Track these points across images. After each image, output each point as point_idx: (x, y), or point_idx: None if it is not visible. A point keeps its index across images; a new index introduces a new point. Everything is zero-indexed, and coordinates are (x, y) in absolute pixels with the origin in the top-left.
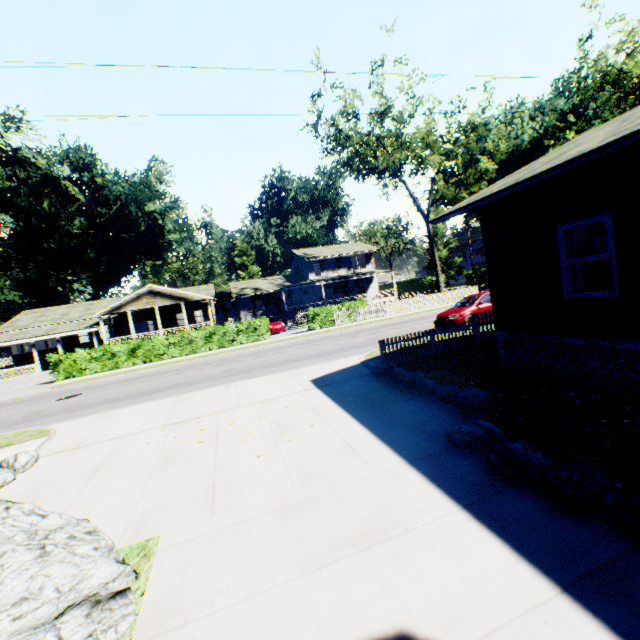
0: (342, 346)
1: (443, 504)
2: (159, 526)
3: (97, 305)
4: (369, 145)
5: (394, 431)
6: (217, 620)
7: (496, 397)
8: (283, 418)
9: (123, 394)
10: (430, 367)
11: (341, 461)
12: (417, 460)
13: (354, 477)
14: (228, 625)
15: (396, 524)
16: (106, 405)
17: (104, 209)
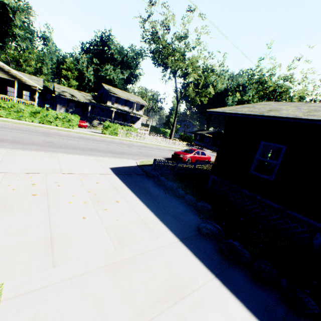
0: (124, 151)
1: (206, 273)
2: (1, 273)
3: None
4: (168, 50)
5: (167, 217)
6: None
7: None
8: (97, 191)
9: None
10: (174, 180)
11: (142, 232)
12: (184, 239)
13: (153, 246)
14: None
15: (186, 285)
16: None
17: None
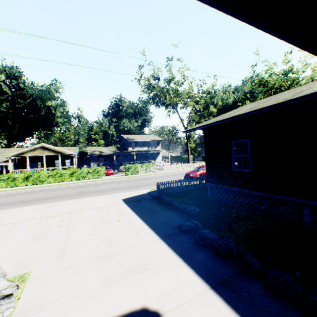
0: (140, 184)
1: (172, 255)
2: (32, 266)
3: (9, 151)
4: (163, 92)
5: (157, 224)
6: (58, 308)
7: (203, 211)
8: (105, 216)
9: (18, 200)
10: (178, 196)
11: (130, 237)
12: (164, 237)
13: (135, 244)
14: (63, 309)
15: (150, 264)
16: (7, 206)
17: (22, 100)
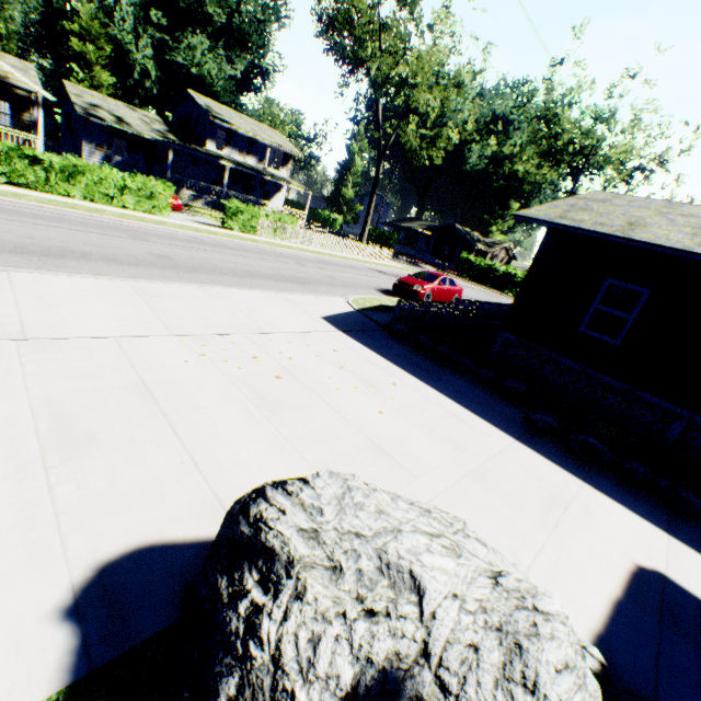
0: (304, 276)
1: (571, 478)
2: None
3: None
4: (373, 25)
5: (475, 406)
6: (538, 573)
7: None
8: (349, 366)
9: None
10: (433, 340)
11: (466, 431)
12: (520, 438)
13: (493, 448)
14: (550, 576)
15: (561, 492)
16: None
17: None
